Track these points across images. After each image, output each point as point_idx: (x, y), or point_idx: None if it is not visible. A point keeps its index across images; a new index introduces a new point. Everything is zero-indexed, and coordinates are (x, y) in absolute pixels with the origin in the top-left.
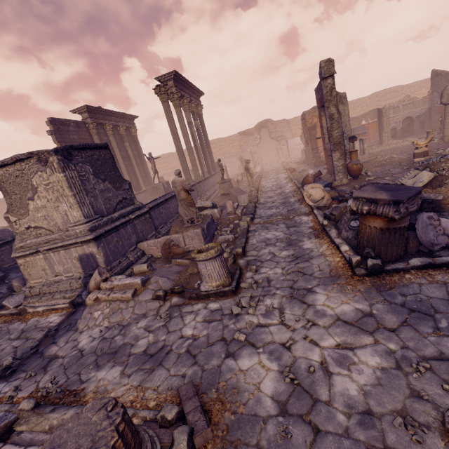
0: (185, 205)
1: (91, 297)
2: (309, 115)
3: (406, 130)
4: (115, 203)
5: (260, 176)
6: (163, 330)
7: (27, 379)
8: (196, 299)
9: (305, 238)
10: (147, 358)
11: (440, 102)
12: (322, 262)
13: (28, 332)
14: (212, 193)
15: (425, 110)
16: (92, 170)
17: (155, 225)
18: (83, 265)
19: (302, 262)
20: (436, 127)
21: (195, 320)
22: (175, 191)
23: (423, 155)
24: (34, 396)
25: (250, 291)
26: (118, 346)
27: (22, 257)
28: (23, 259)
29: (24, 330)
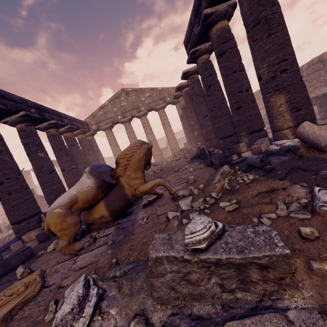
0: None
1: None
2: None
3: None
4: None
5: None
6: None
7: None
8: None
9: None
10: None
11: None
12: None
13: None
14: None
15: None
16: None
17: None
18: (3, 220)
19: None
20: None
21: None
22: None
23: None
24: None
25: None
26: None
27: None
28: None
29: None
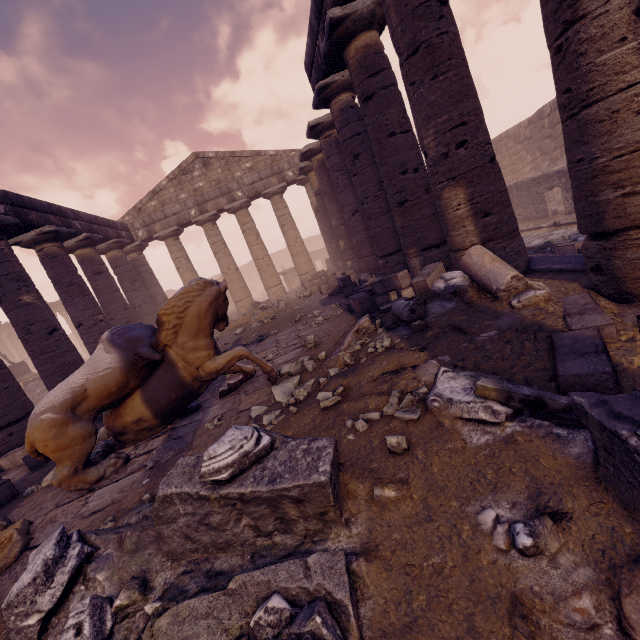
0: None
1: None
2: None
3: None
4: None
5: None
6: None
7: None
8: None
9: None
10: None
11: None
12: None
13: None
14: None
15: None
16: None
17: None
18: None
19: None
20: None
21: None
22: None
23: None
24: None
25: None
26: None
27: None
28: None
29: None
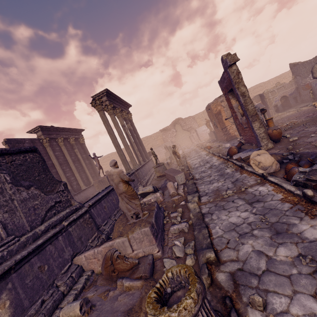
0: (126, 199)
1: None
2: (213, 105)
3: (284, 105)
4: (44, 211)
5: (184, 157)
6: None
7: None
8: None
9: (292, 218)
10: None
11: (313, 77)
12: None
13: None
14: (149, 177)
15: (294, 89)
16: (9, 178)
17: (97, 223)
18: None
19: None
20: (306, 99)
21: None
22: (112, 184)
23: None
24: None
25: None
26: None
27: None
28: None
29: None
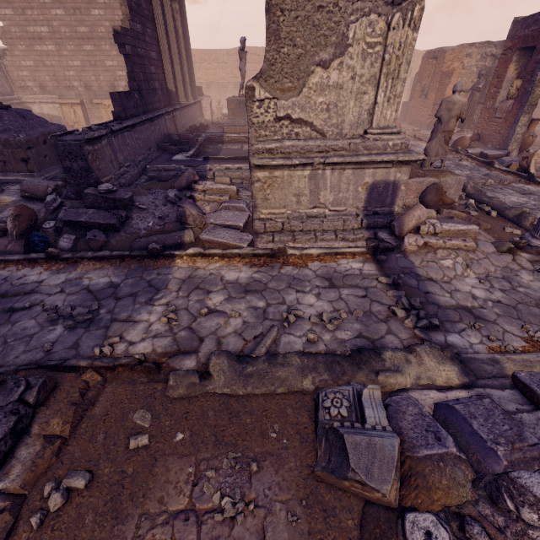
0: (443, 141)
1: (413, 242)
2: (450, 54)
3: None
4: None
5: None
6: None
7: (480, 330)
8: None
9: None
10: None
11: None
12: None
13: (340, 279)
14: None
15: None
16: None
17: None
18: (369, 197)
19: None
20: (538, 114)
21: None
22: (443, 115)
23: None
24: (539, 345)
25: None
26: None
27: (269, 167)
28: (267, 172)
29: (327, 277)
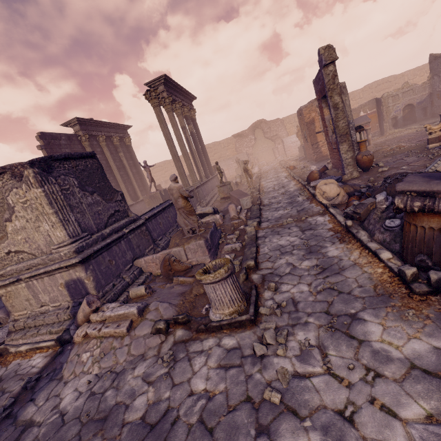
0: (184, 214)
1: (79, 333)
2: (306, 110)
3: (407, 118)
4: (106, 217)
5: (259, 176)
6: (166, 381)
7: None
8: (206, 332)
9: (327, 243)
10: (146, 431)
11: None
12: (359, 274)
13: (6, 381)
14: (211, 198)
15: (426, 96)
16: (77, 183)
17: (153, 237)
18: (70, 292)
19: (331, 275)
20: (439, 112)
21: (207, 365)
22: (171, 199)
23: (438, 140)
24: None
25: (274, 319)
26: (109, 407)
27: (2, 286)
28: (4, 289)
29: (2, 379)
